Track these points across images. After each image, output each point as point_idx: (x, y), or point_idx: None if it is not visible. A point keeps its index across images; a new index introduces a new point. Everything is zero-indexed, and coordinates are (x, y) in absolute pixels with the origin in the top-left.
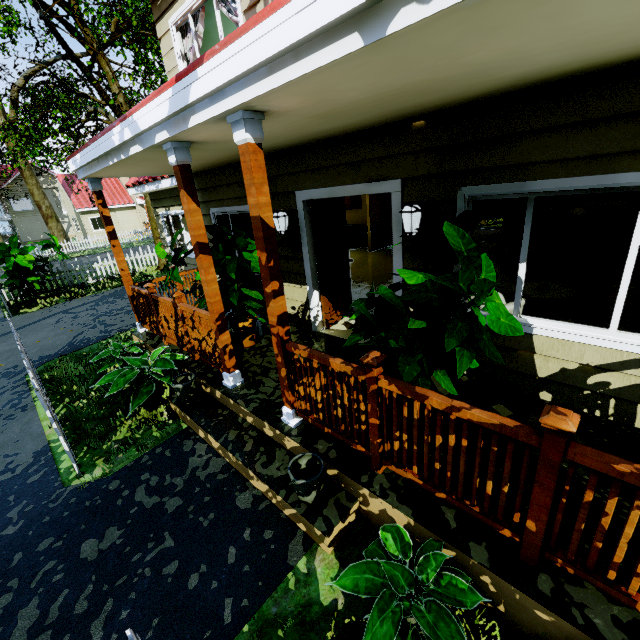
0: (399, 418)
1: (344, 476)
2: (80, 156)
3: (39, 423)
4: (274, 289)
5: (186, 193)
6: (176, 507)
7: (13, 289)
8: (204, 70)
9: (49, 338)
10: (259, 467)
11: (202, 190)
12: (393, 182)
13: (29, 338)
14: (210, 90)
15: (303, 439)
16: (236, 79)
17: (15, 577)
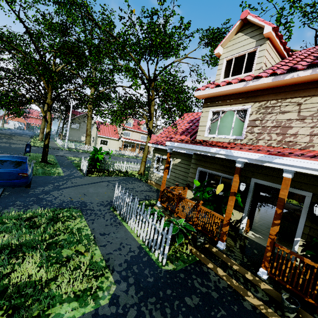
0: (316, 293)
1: (303, 311)
2: (179, 144)
3: (130, 233)
4: (279, 222)
5: (238, 176)
6: (217, 296)
7: (90, 165)
8: (287, 159)
9: (109, 192)
10: (253, 292)
11: (197, 159)
12: (307, 192)
13: (100, 189)
14: (288, 164)
15: (273, 286)
16: (303, 166)
17: (165, 302)
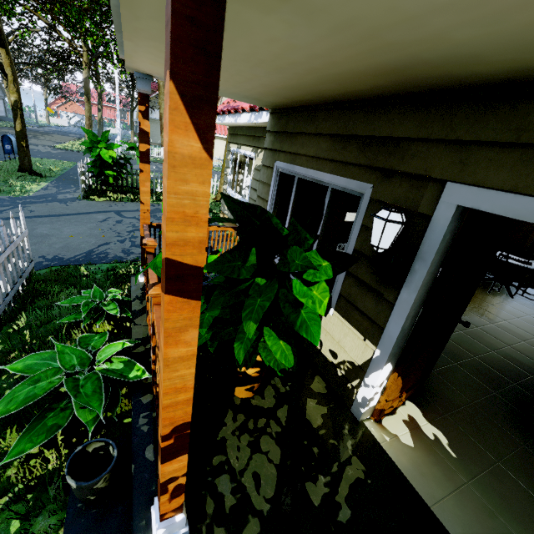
0: None
1: None
2: None
3: None
4: None
5: (174, 86)
6: None
7: (93, 176)
8: None
9: (81, 236)
10: None
11: (276, 133)
12: None
13: (69, 228)
14: None
15: None
16: None
17: None
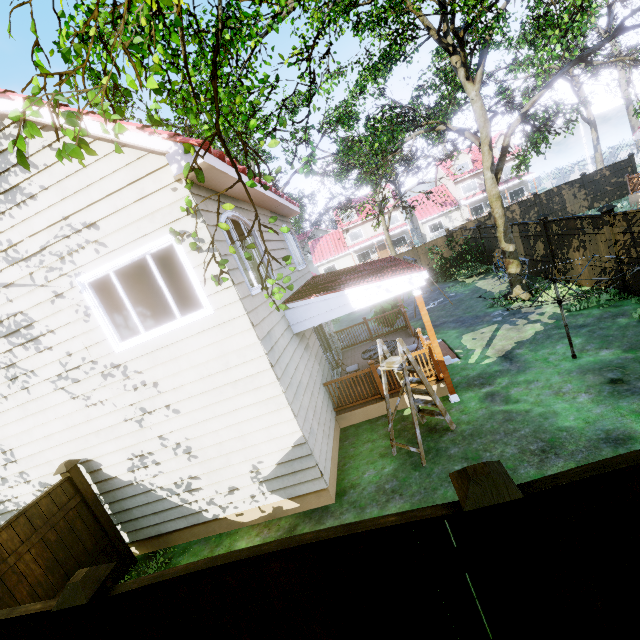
0: None
1: None
2: None
3: None
4: None
5: None
6: None
7: None
8: None
9: None
10: None
11: None
12: None
13: None
14: None
15: None
16: None
17: None
